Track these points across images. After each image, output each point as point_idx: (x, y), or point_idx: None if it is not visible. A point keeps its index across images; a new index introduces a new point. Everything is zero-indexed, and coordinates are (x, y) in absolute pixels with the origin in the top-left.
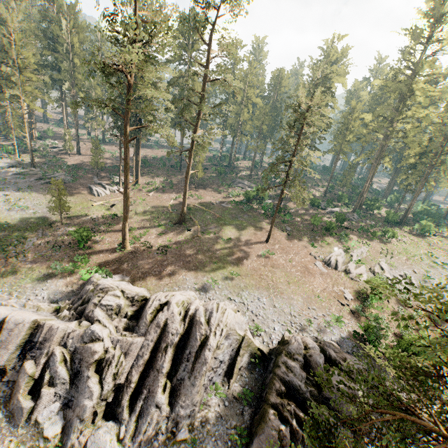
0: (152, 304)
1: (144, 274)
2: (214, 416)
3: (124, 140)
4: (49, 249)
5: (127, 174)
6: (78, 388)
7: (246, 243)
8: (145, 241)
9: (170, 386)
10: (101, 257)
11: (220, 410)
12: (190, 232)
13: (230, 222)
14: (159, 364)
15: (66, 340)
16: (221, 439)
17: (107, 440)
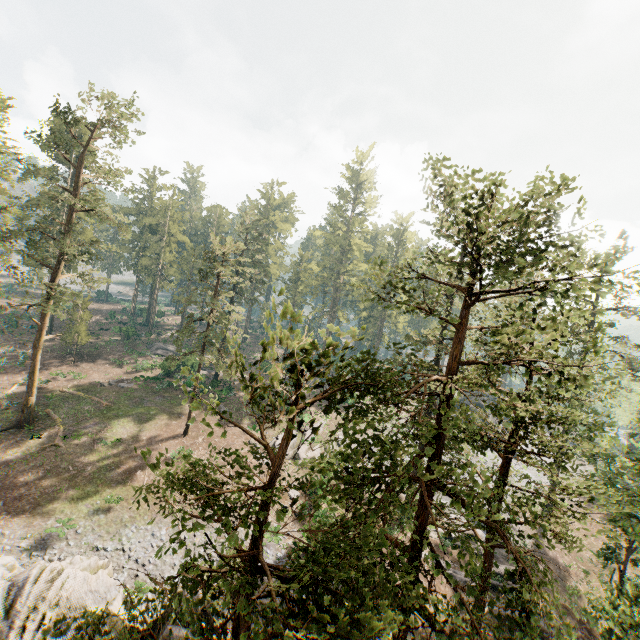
0: None
1: None
2: None
3: None
4: None
5: None
6: None
7: (149, 442)
8: None
9: None
10: None
11: None
12: (40, 440)
13: (128, 411)
14: None
15: None
16: None
17: None
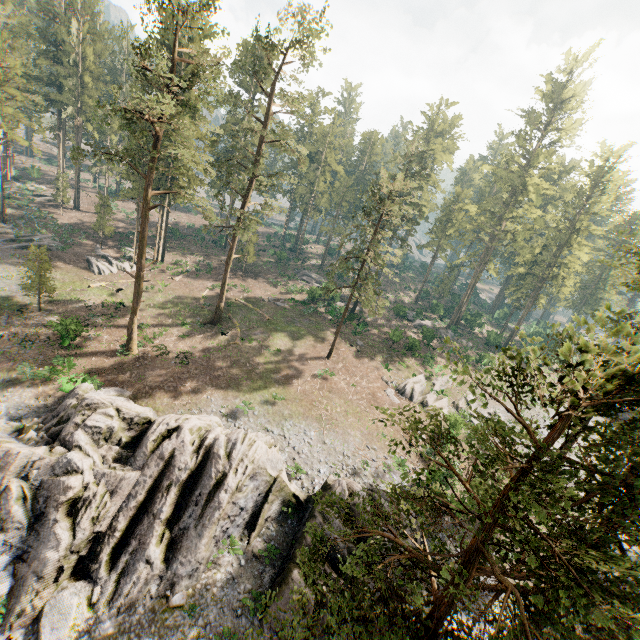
0: (156, 429)
1: (153, 389)
2: (224, 577)
3: (144, 207)
4: (16, 344)
5: (142, 252)
6: (40, 536)
7: (300, 357)
8: (161, 345)
9: (169, 536)
10: (93, 362)
11: (233, 571)
12: (226, 337)
13: (283, 327)
14: (158, 507)
15: (29, 471)
16: (229, 606)
17: (73, 605)
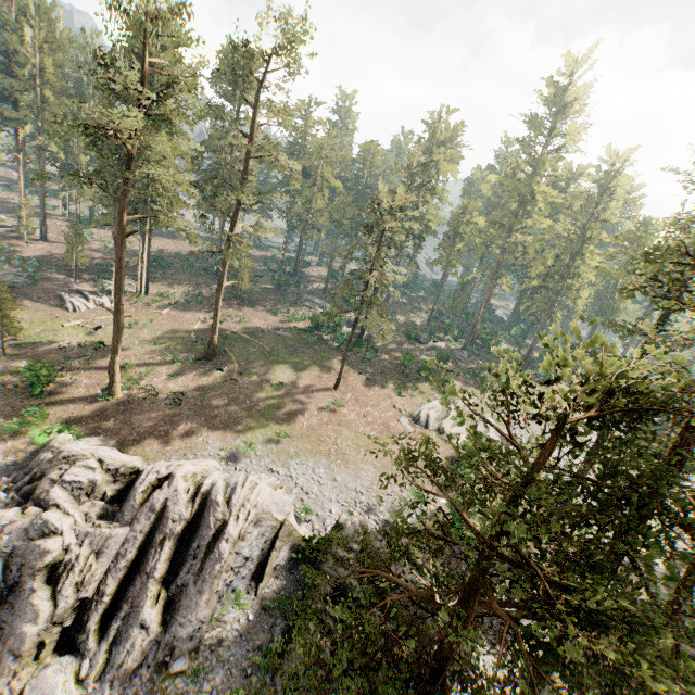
0: (145, 479)
1: (141, 436)
2: (231, 635)
3: (118, 233)
4: None
5: (120, 284)
6: (16, 609)
7: (305, 390)
8: (148, 386)
9: (166, 596)
10: (70, 410)
11: (240, 627)
12: (222, 373)
13: (286, 358)
14: (151, 565)
15: None
16: (237, 666)
17: (59, 682)
